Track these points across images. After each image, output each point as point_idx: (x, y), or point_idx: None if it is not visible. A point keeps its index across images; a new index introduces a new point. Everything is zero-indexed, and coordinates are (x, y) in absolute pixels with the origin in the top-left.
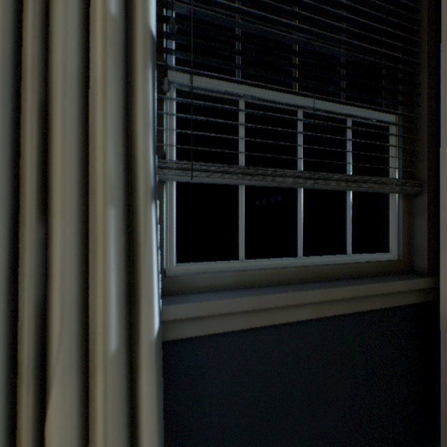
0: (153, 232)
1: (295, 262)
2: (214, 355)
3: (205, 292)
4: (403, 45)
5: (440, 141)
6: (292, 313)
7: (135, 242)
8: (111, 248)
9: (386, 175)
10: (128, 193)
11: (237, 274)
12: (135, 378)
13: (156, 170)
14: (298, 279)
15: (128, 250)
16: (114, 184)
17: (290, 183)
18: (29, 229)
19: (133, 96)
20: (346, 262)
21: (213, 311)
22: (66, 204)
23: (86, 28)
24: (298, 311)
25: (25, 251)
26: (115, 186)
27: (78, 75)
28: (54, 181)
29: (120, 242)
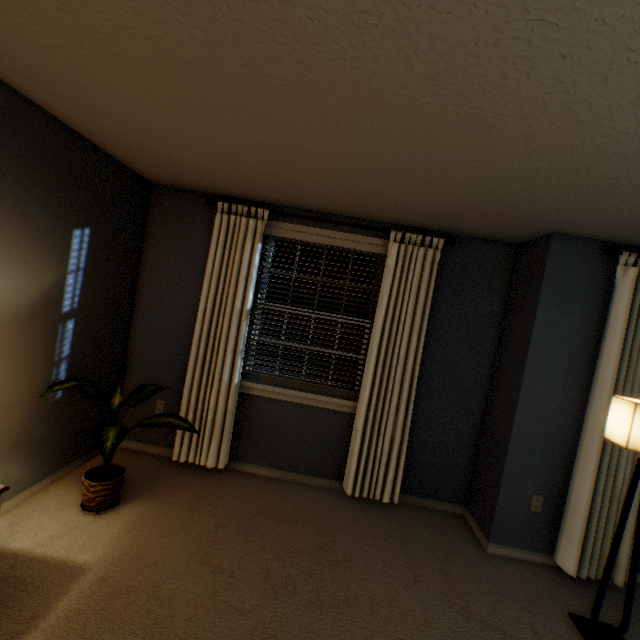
0: None
1: None
2: None
3: None
4: None
5: None
6: None
7: None
8: None
9: None
10: None
11: None
12: (639, 493)
13: None
14: None
15: None
16: None
17: None
18: None
19: None
20: None
21: None
22: None
23: None
24: None
25: (622, 450)
26: None
27: None
28: None
29: None
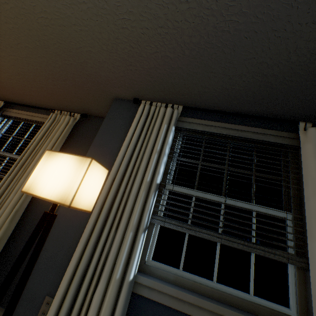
0: (140, 243)
1: (210, 283)
2: (153, 314)
3: (158, 278)
4: (286, 178)
5: (307, 236)
6: (197, 311)
7: (134, 244)
8: (127, 244)
9: (286, 248)
10: (137, 228)
11: (175, 276)
12: (119, 294)
13: (147, 222)
14: (209, 294)
15: (132, 246)
16: (134, 225)
17: (207, 237)
18: (112, 232)
19: (147, 200)
20: (246, 299)
21: (156, 287)
22: (122, 228)
23: (141, 182)
24: (200, 312)
25: (109, 238)
26: (134, 225)
27: (136, 194)
28: (121, 221)
29: (130, 243)
